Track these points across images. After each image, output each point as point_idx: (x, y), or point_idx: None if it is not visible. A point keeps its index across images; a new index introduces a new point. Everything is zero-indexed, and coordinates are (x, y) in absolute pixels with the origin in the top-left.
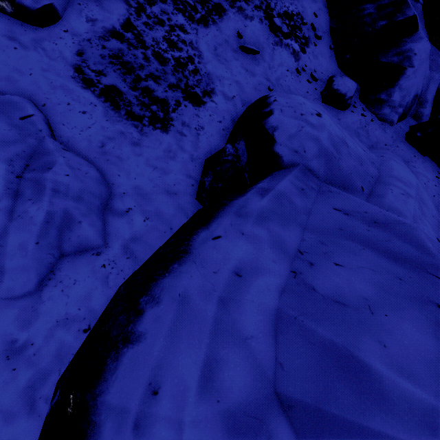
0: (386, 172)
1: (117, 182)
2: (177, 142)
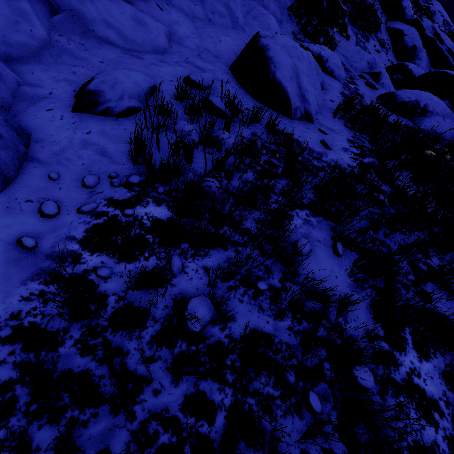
0: None
1: None
2: None
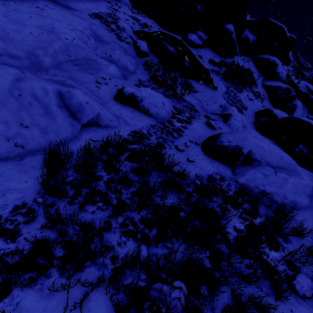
0: None
1: None
2: (246, 117)
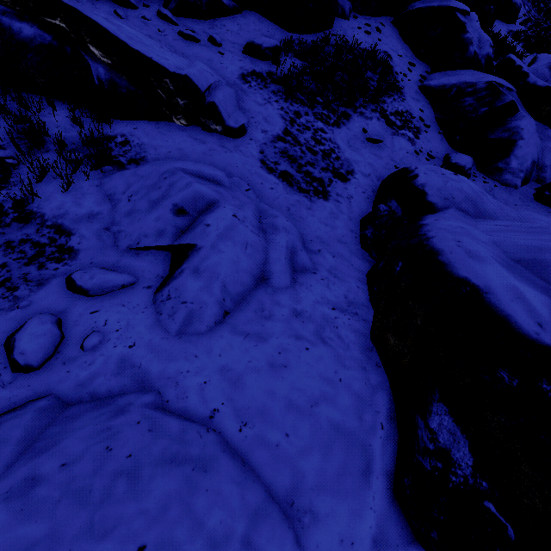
0: (526, 217)
1: (305, 233)
2: (336, 207)
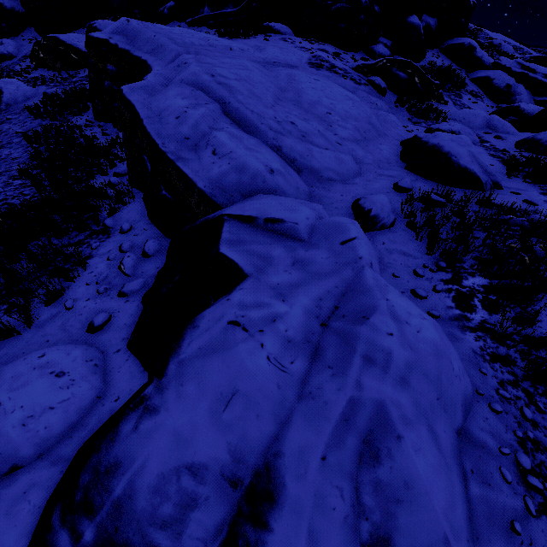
0: None
1: None
2: None
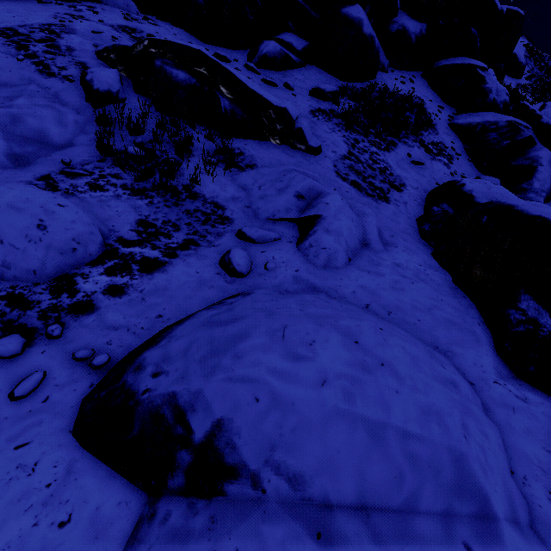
0: None
1: None
2: (397, 209)
